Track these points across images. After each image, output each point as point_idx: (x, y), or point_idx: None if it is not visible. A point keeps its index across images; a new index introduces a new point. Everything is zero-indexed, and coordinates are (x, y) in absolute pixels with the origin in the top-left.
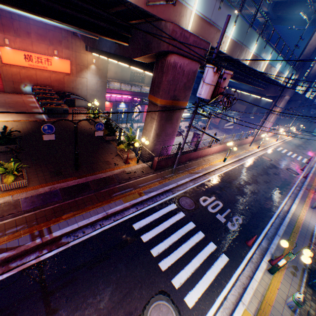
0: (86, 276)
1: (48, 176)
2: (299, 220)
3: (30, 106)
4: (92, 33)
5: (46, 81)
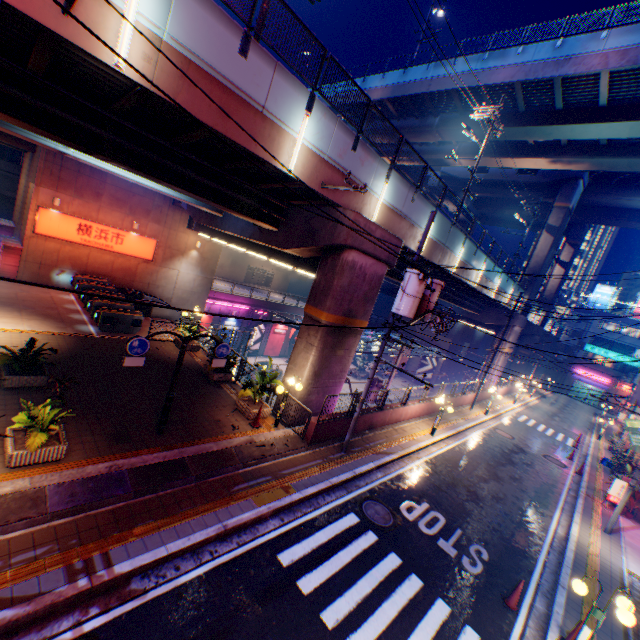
0: None
1: (104, 442)
2: (592, 557)
3: (65, 309)
4: (224, 209)
5: (103, 267)
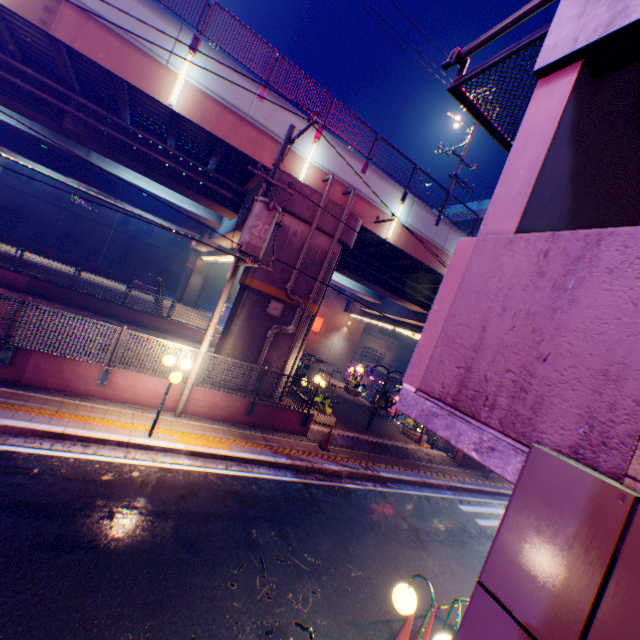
0: (431, 520)
1: (343, 425)
2: None
3: None
4: (396, 299)
5: None
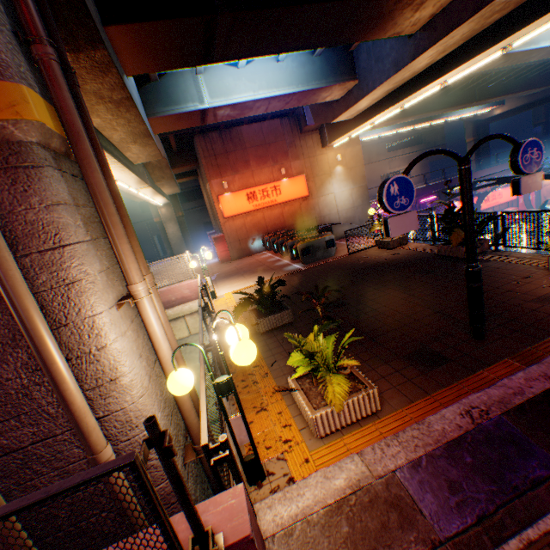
0: None
1: (409, 371)
2: None
3: (268, 262)
4: (371, 22)
5: (276, 222)
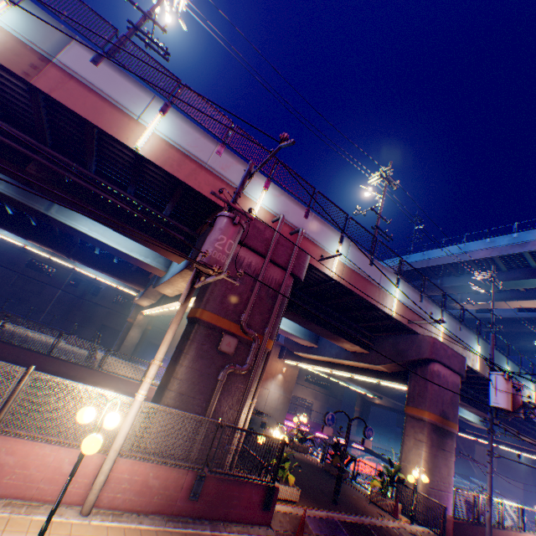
0: None
1: (307, 498)
2: None
3: None
4: (335, 339)
5: None
